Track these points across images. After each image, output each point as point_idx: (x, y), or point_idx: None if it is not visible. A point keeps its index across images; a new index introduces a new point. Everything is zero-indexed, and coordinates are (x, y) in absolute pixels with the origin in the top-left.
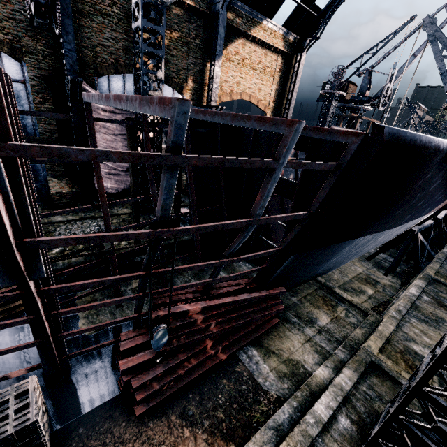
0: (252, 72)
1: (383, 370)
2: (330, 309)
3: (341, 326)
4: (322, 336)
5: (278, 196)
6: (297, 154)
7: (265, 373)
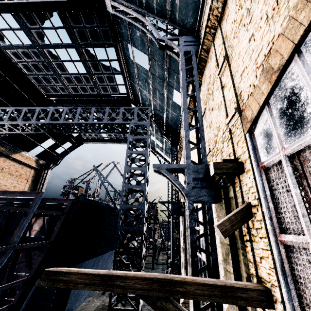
0: (10, 176)
1: None
2: None
3: None
4: None
5: (27, 261)
6: (45, 225)
7: None
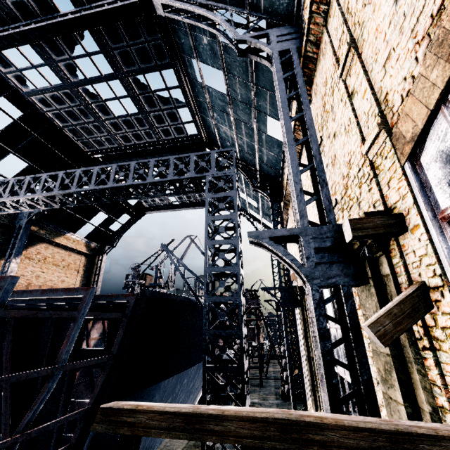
0: (55, 267)
1: None
2: None
3: None
4: None
5: (87, 382)
6: (105, 331)
7: None
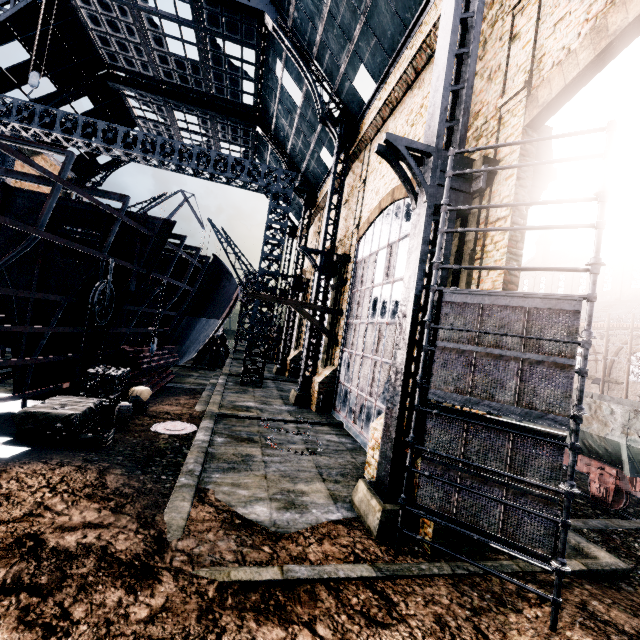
0: None
1: (234, 375)
2: (196, 372)
3: (207, 374)
4: (201, 377)
5: None
6: None
7: (188, 386)
